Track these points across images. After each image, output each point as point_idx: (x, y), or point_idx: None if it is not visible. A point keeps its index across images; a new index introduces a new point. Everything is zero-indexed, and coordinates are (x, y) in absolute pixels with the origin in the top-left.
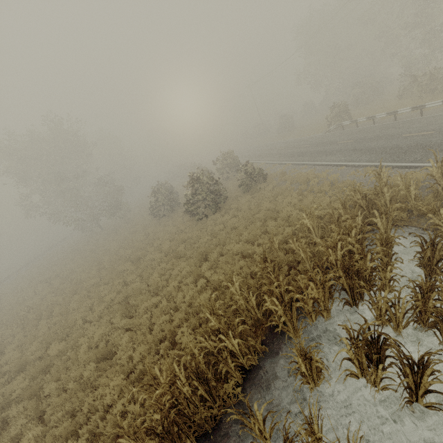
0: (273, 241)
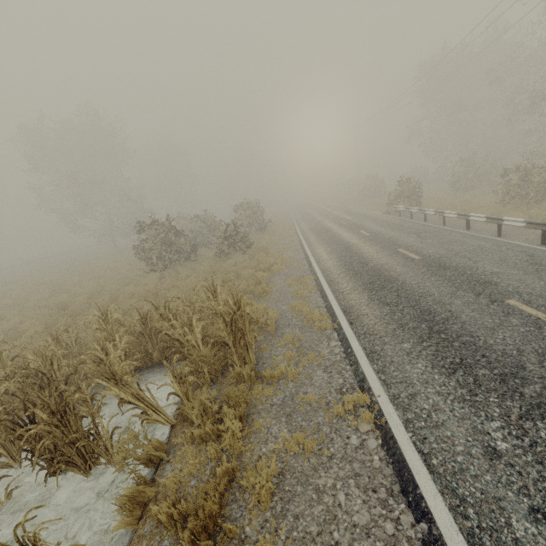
0: (68, 332)
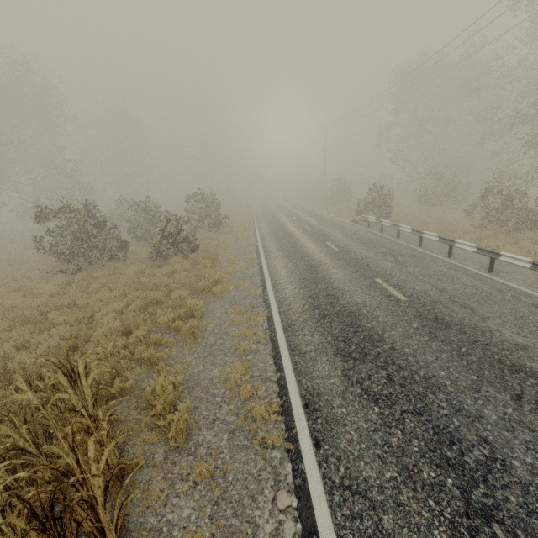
0: None
